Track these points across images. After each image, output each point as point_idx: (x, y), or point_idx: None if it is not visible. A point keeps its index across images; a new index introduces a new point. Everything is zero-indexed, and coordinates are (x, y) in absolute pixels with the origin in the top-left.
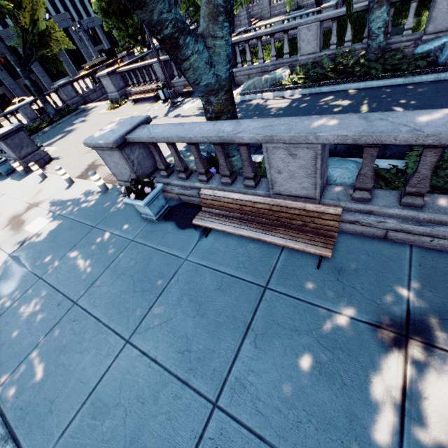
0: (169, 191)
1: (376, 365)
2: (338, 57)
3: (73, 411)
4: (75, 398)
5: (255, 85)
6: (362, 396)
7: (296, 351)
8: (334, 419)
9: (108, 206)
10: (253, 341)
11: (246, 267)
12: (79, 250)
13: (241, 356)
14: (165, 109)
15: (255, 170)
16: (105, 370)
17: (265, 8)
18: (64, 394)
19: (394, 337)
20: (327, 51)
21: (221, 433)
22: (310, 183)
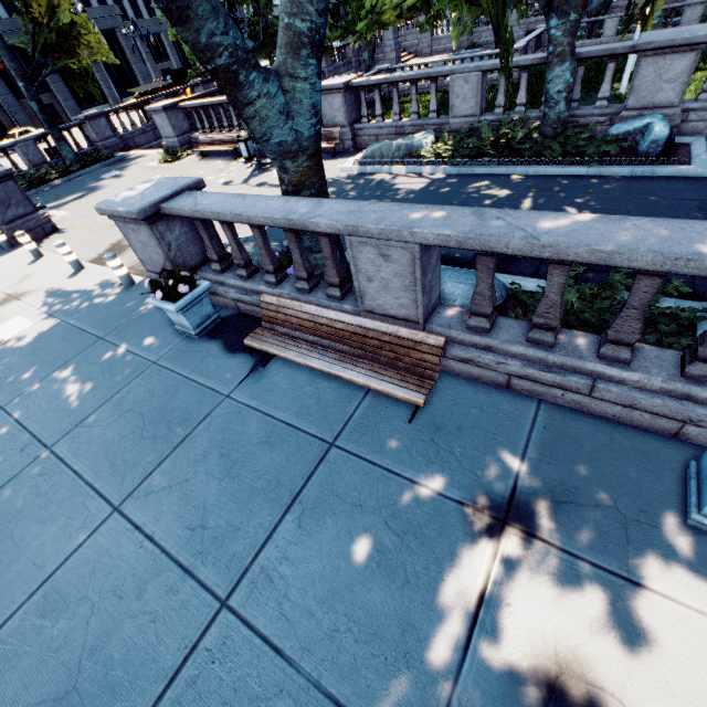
0: (222, 294)
1: (456, 558)
2: (503, 126)
3: (14, 606)
4: (21, 587)
5: (382, 152)
6: (427, 599)
7: (353, 534)
8: (382, 628)
9: (128, 308)
10: (297, 517)
11: (310, 414)
12: (71, 370)
13: (276, 538)
14: (246, 172)
15: (342, 274)
16: (74, 549)
17: (424, 39)
18: (4, 580)
19: (488, 522)
20: (491, 115)
21: (224, 643)
22: (410, 298)
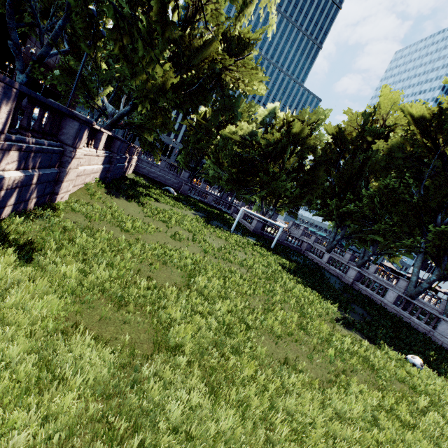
0: None
1: None
2: None
3: None
4: None
5: None
6: None
7: None
8: None
9: None
10: None
11: None
12: None
13: None
14: None
15: None
16: None
17: (298, 234)
18: None
19: None
20: None
21: None
22: None
